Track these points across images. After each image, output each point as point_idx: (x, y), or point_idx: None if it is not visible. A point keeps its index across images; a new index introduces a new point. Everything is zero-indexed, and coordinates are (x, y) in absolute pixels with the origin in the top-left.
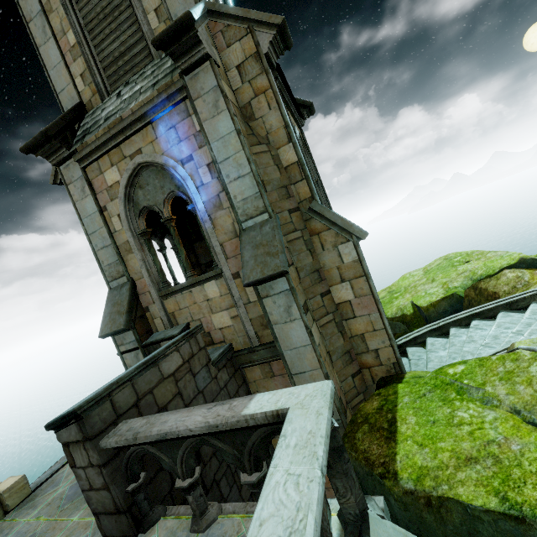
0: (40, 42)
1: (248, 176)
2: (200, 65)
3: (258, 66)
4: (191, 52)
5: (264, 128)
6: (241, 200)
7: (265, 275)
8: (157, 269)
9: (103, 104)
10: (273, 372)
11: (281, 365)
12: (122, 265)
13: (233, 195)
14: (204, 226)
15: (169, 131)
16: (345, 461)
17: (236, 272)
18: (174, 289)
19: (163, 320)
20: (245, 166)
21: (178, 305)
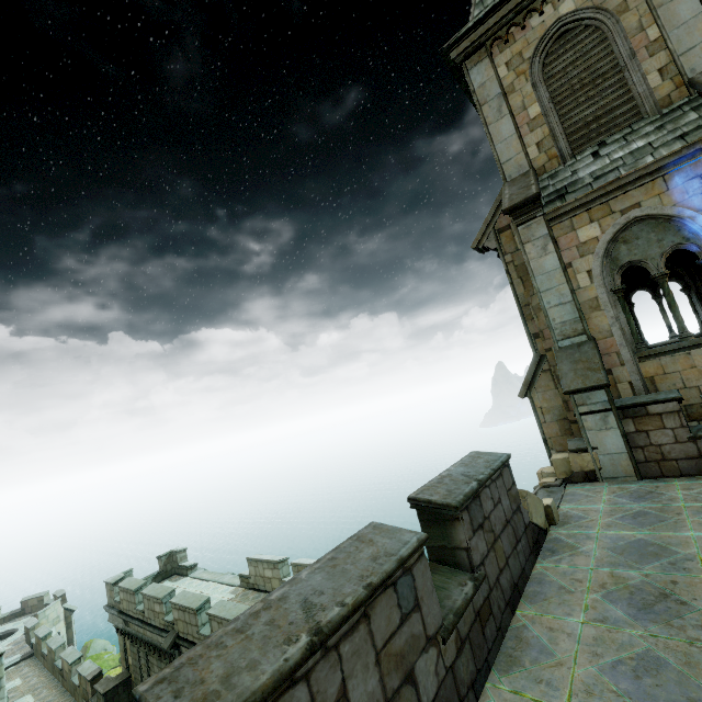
0: (491, 120)
1: None
2: None
3: None
4: None
5: None
6: None
7: None
8: (630, 329)
9: (567, 167)
10: None
11: None
12: (584, 323)
13: None
14: None
15: (690, 181)
16: None
17: None
18: (665, 349)
19: (633, 385)
20: None
21: (662, 369)
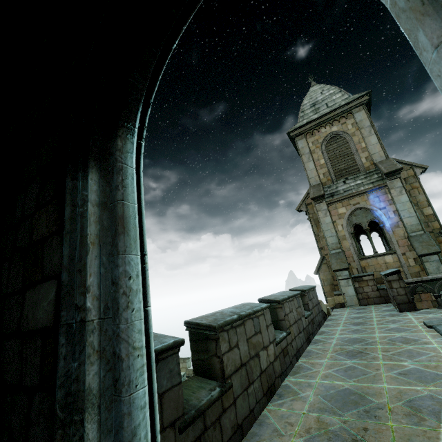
0: (305, 161)
1: (414, 217)
2: (394, 179)
3: (414, 179)
4: (394, 176)
5: (415, 200)
6: (409, 225)
7: (430, 252)
8: (357, 248)
9: (334, 184)
10: (421, 299)
11: (426, 296)
12: (340, 244)
13: (405, 223)
14: (388, 233)
15: (375, 198)
16: None
17: (403, 252)
18: (368, 256)
19: (358, 270)
20: (413, 213)
21: (367, 264)
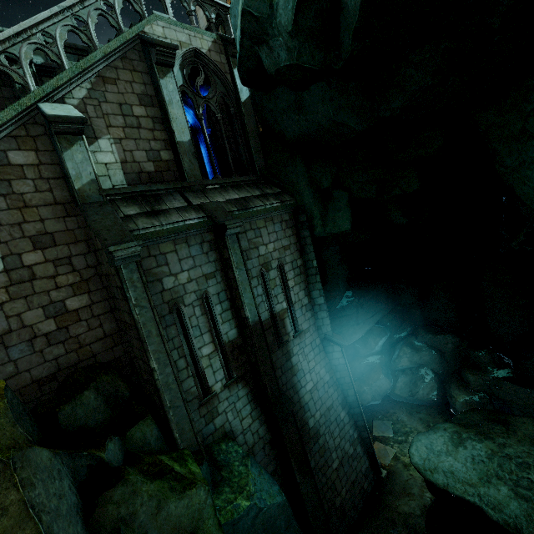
0: None
1: None
2: None
3: None
4: None
5: None
6: None
7: None
8: None
9: None
10: None
11: None
12: None
13: None
14: None
15: None
16: (228, 23)
17: None
18: None
19: None
20: None
21: None
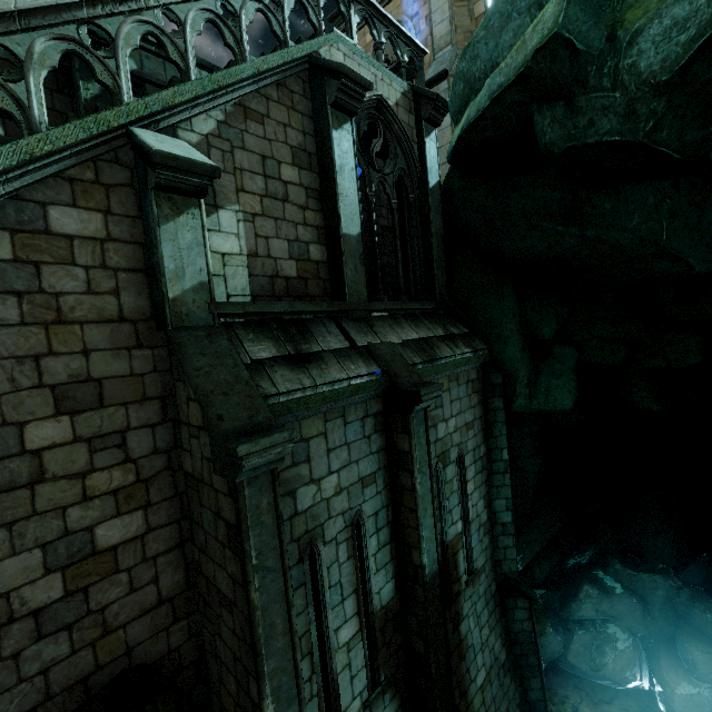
0: None
1: (447, 20)
2: None
3: None
4: None
5: None
6: (438, 38)
7: (435, 74)
8: None
9: None
10: None
11: None
12: None
13: (435, 35)
14: None
15: None
16: (422, 73)
17: None
18: None
19: None
20: (446, 13)
21: None
